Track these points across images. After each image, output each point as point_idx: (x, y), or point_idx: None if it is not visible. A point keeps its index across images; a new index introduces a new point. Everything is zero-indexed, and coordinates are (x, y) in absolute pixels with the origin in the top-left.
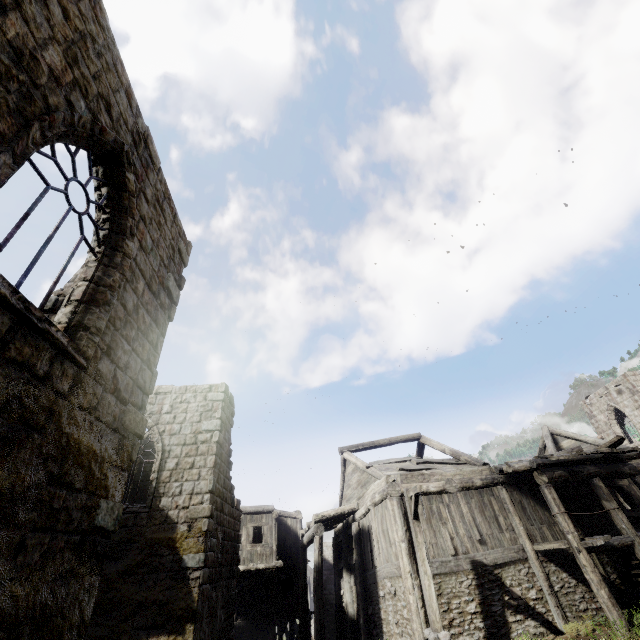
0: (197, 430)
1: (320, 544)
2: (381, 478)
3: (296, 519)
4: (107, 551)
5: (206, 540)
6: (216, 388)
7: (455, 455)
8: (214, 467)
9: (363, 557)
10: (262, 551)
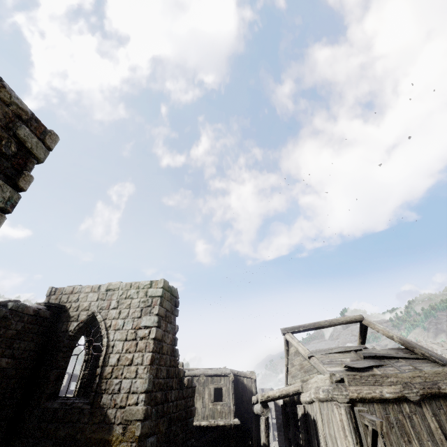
0: (137, 326)
1: (266, 426)
2: (324, 374)
3: (251, 379)
4: (54, 446)
5: (139, 446)
6: (155, 284)
7: (407, 346)
8: (150, 365)
9: (310, 444)
10: (222, 409)
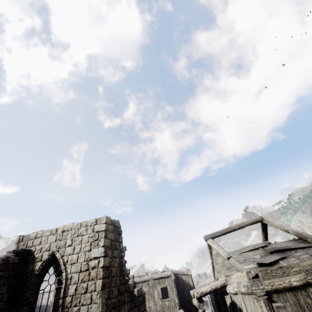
0: (88, 258)
1: None
2: (242, 272)
3: (187, 275)
4: None
5: None
6: (100, 221)
7: (300, 237)
8: (102, 290)
9: None
10: (169, 304)
